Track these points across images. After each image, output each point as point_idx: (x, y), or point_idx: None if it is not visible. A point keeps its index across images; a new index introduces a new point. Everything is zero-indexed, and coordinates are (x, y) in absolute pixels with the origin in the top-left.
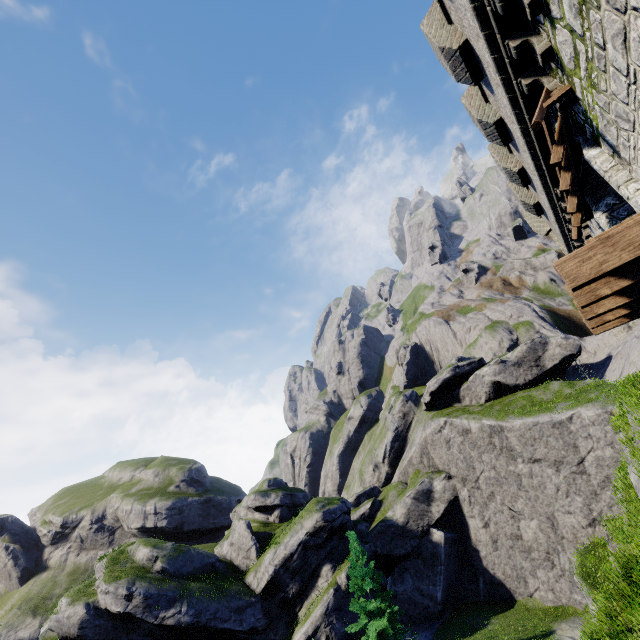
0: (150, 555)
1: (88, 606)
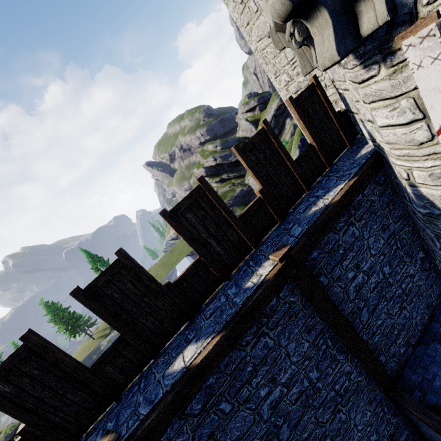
0: (213, 147)
1: (204, 168)
